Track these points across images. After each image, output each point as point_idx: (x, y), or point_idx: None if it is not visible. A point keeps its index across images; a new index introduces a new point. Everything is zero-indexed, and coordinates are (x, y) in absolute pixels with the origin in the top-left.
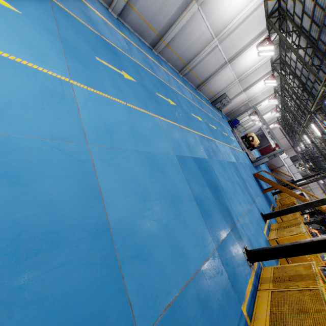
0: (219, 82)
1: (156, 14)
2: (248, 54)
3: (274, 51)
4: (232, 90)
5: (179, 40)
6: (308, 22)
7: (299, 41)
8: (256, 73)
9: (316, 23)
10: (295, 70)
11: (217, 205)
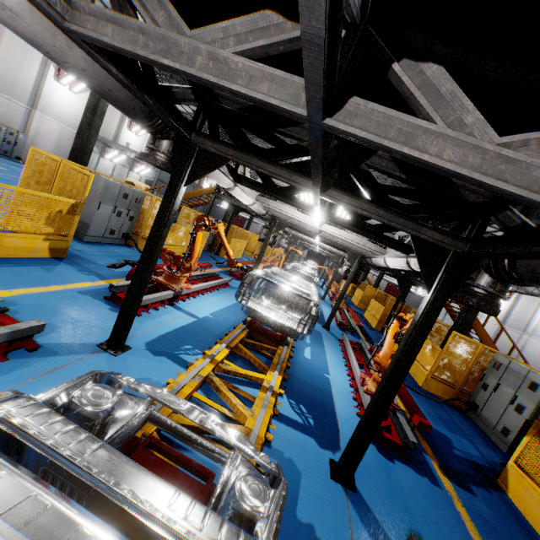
0: None
1: None
2: None
3: None
4: None
5: None
6: None
7: None
8: (10, 60)
9: None
10: None
11: None
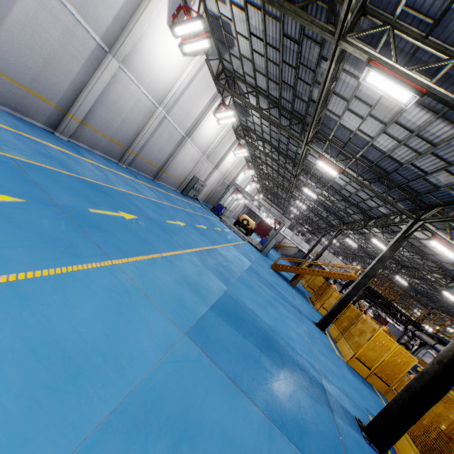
0: (183, 163)
1: (40, 72)
2: (207, 124)
3: (235, 117)
4: (201, 171)
5: (102, 113)
6: (264, 80)
7: (259, 103)
8: (222, 144)
9: (274, 80)
10: (262, 135)
11: (291, 378)
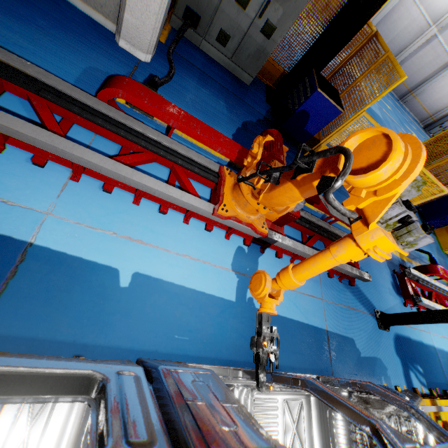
0: (439, 93)
1: None
2: None
3: None
4: None
5: (380, 31)
6: None
7: None
8: None
9: None
10: None
11: None
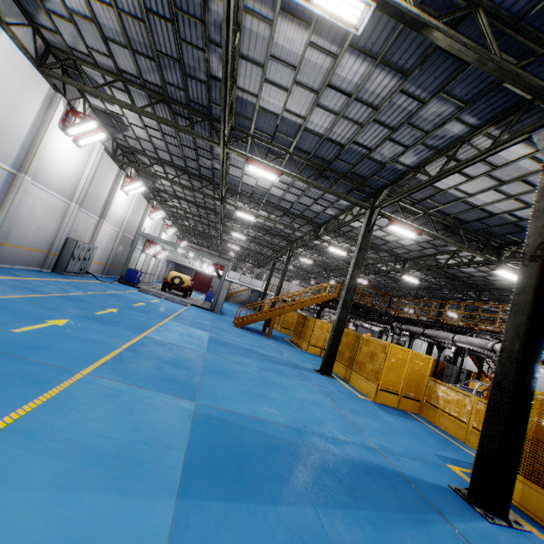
0: (35, 221)
1: None
2: (56, 147)
3: (103, 131)
4: (78, 227)
5: None
6: (127, 57)
7: (134, 101)
8: (99, 180)
9: (144, 54)
10: (157, 154)
11: (378, 515)
